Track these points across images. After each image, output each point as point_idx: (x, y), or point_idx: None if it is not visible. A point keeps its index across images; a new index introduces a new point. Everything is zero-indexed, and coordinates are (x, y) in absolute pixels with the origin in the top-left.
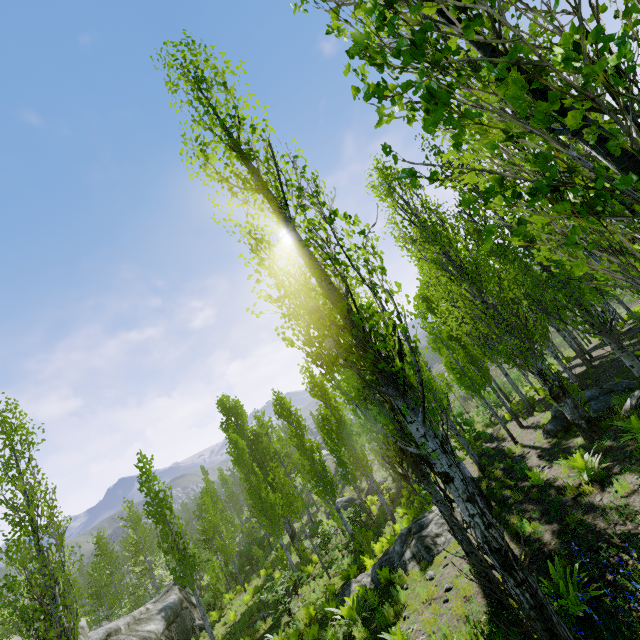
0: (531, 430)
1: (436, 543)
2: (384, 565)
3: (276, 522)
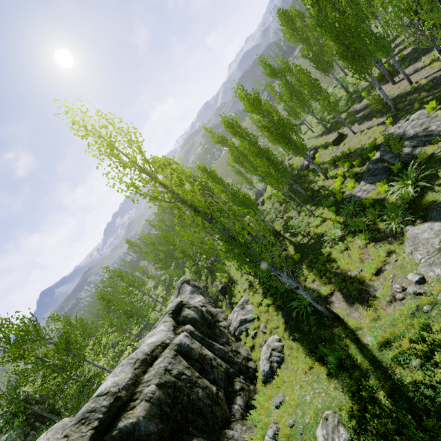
0: (414, 74)
1: (431, 130)
2: (376, 173)
3: (256, 208)
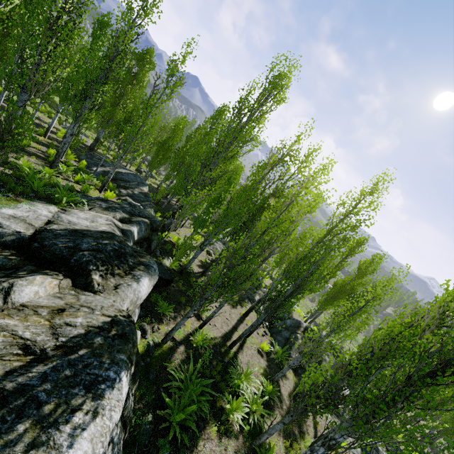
0: None
1: None
2: None
3: None
